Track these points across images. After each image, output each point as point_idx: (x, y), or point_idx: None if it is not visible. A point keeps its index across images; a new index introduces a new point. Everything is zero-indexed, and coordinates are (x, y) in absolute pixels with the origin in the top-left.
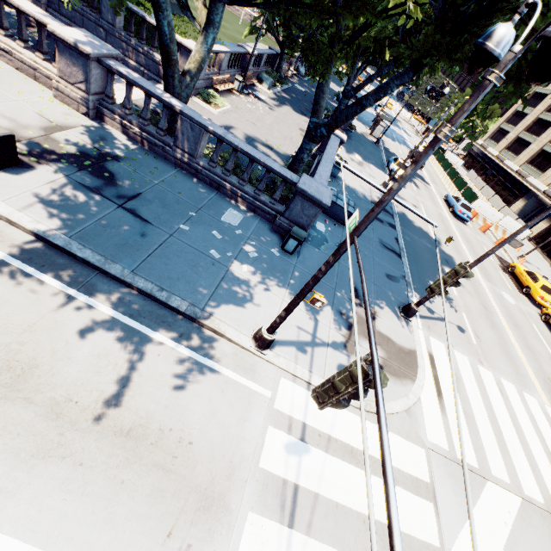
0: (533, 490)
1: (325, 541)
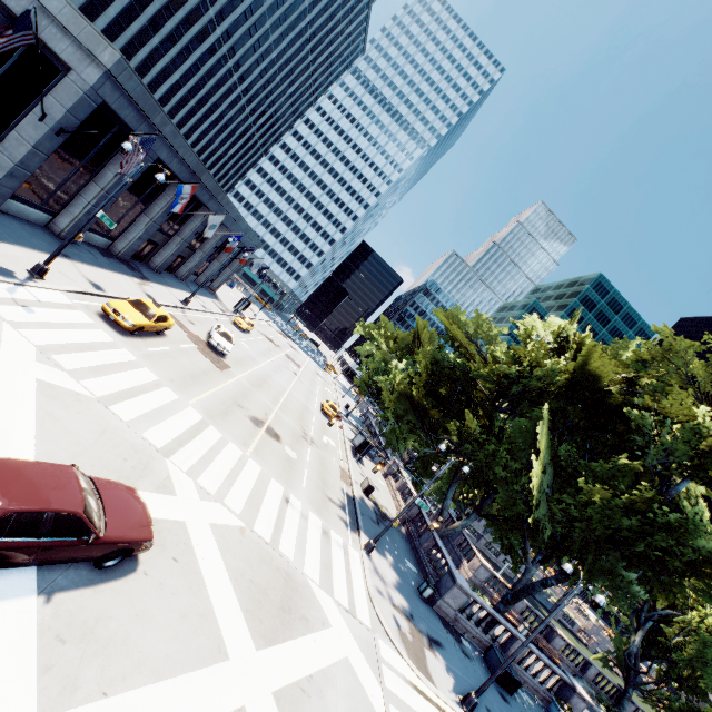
0: None
1: (321, 540)
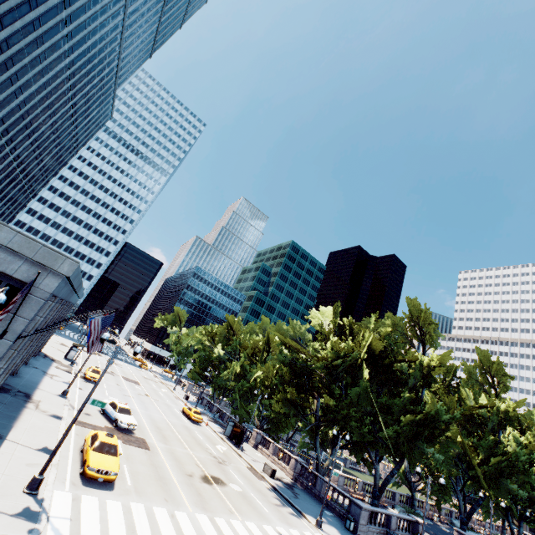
0: None
1: None
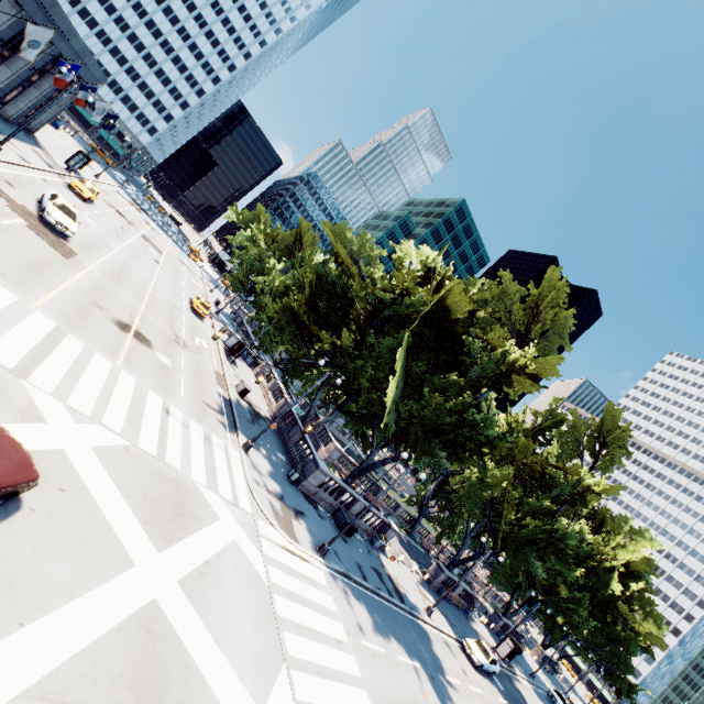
0: (281, 607)
1: (204, 446)
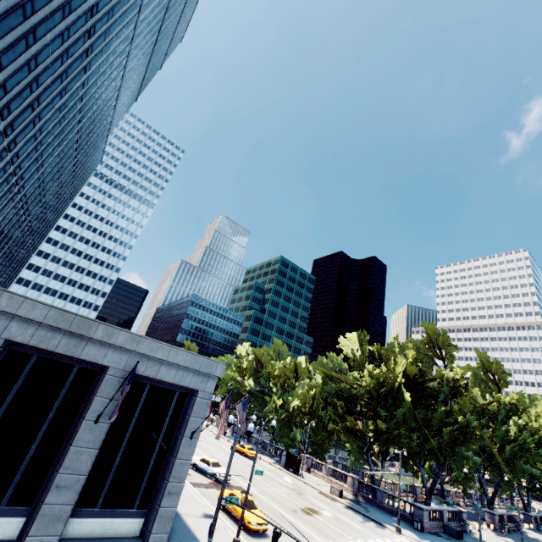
0: None
1: None
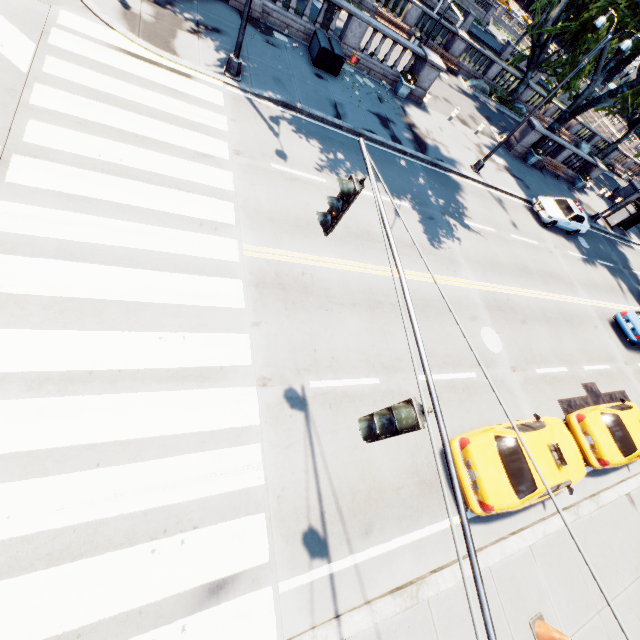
0: (45, 99)
1: None
